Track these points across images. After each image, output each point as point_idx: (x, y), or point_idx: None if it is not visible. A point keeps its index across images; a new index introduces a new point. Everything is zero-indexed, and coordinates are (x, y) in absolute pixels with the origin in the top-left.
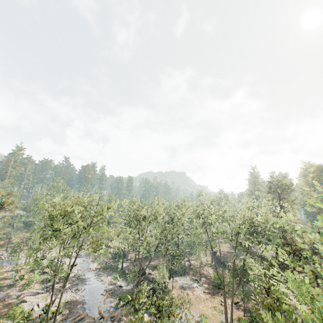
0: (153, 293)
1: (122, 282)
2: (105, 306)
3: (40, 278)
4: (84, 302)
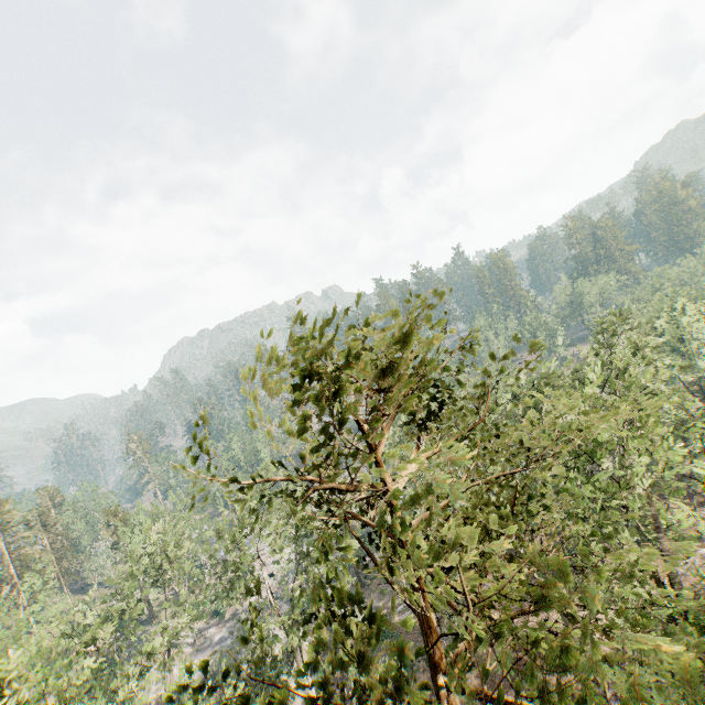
0: None
1: None
2: None
3: None
4: None
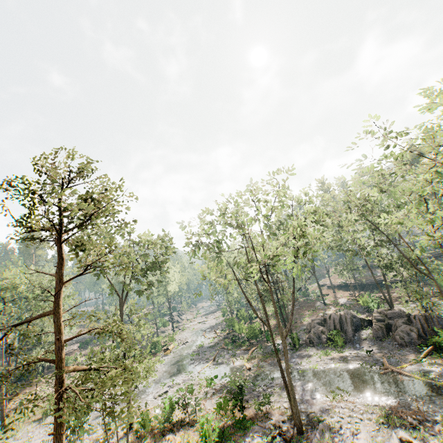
0: (442, 324)
1: (346, 350)
2: (442, 378)
3: (198, 441)
4: (404, 399)
